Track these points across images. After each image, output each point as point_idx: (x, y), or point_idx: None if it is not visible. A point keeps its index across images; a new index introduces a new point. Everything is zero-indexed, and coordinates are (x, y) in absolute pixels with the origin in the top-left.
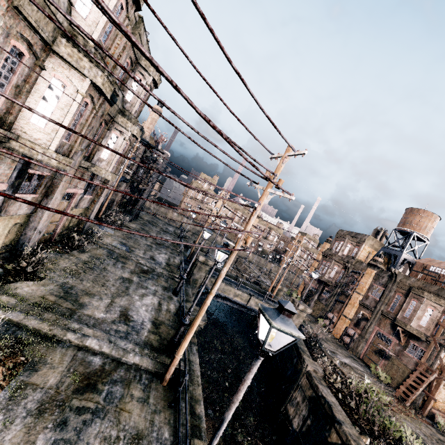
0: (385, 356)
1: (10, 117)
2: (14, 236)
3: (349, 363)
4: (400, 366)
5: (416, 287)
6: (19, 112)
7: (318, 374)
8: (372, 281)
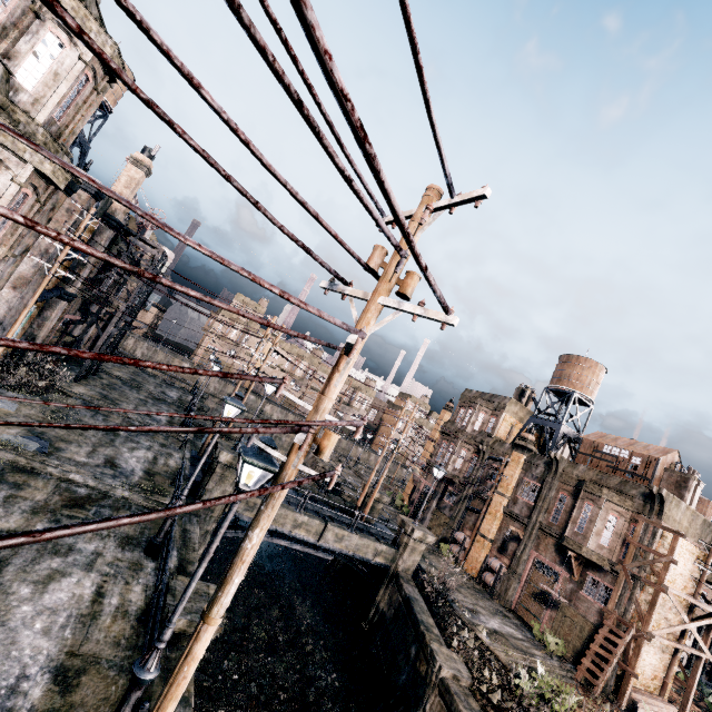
0: (551, 602)
1: None
2: None
3: (500, 629)
4: (576, 619)
5: (587, 480)
6: None
7: (461, 683)
8: (521, 472)
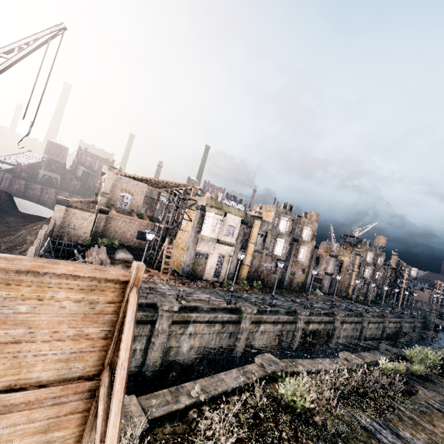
0: None
1: (363, 275)
2: (364, 295)
3: None
4: None
5: None
6: (364, 274)
7: None
8: None
